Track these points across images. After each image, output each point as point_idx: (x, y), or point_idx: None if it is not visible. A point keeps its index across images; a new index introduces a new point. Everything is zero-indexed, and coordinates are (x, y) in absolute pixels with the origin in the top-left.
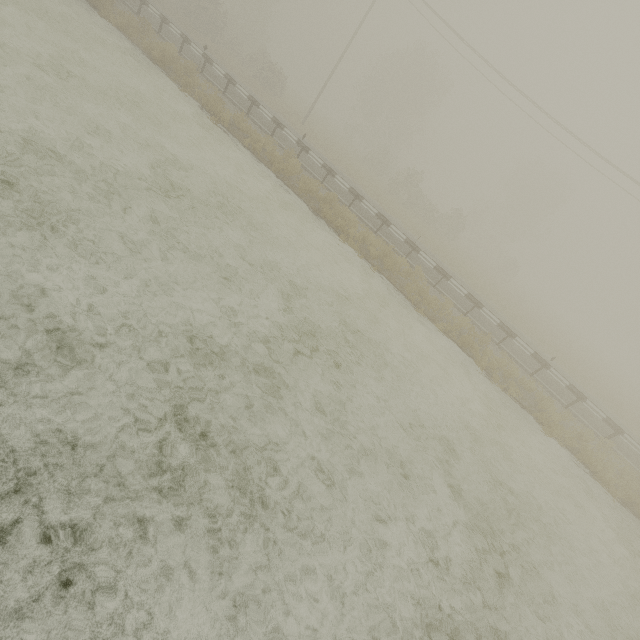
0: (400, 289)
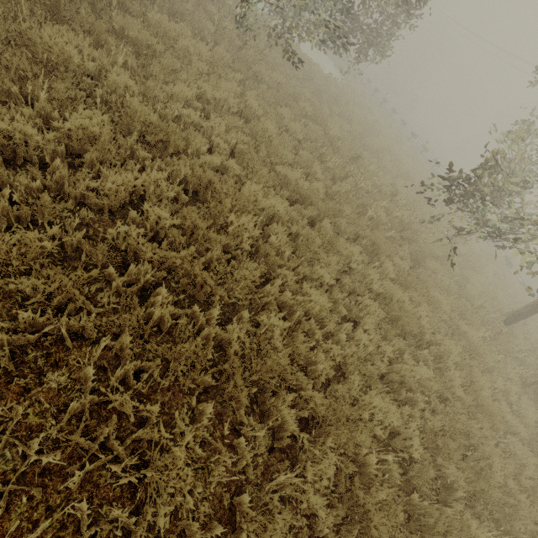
0: None
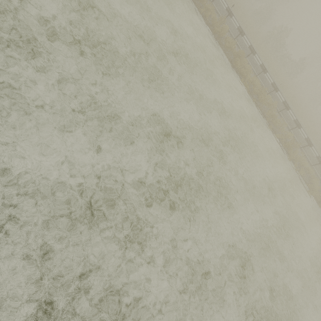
0: (263, 113)
